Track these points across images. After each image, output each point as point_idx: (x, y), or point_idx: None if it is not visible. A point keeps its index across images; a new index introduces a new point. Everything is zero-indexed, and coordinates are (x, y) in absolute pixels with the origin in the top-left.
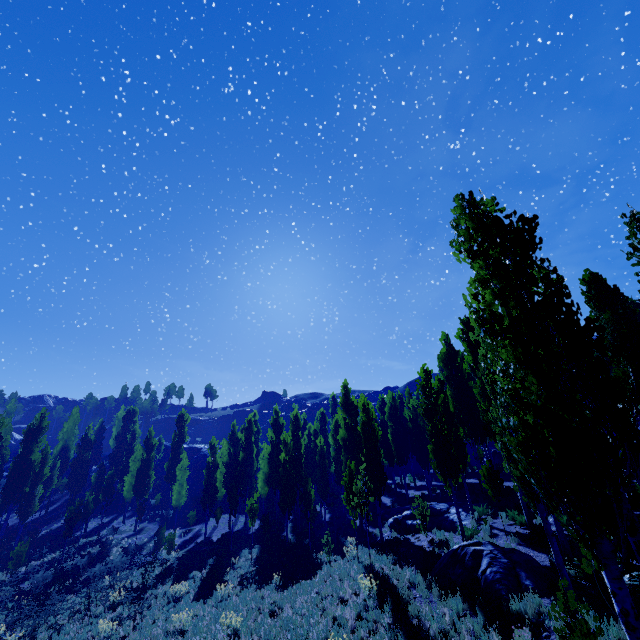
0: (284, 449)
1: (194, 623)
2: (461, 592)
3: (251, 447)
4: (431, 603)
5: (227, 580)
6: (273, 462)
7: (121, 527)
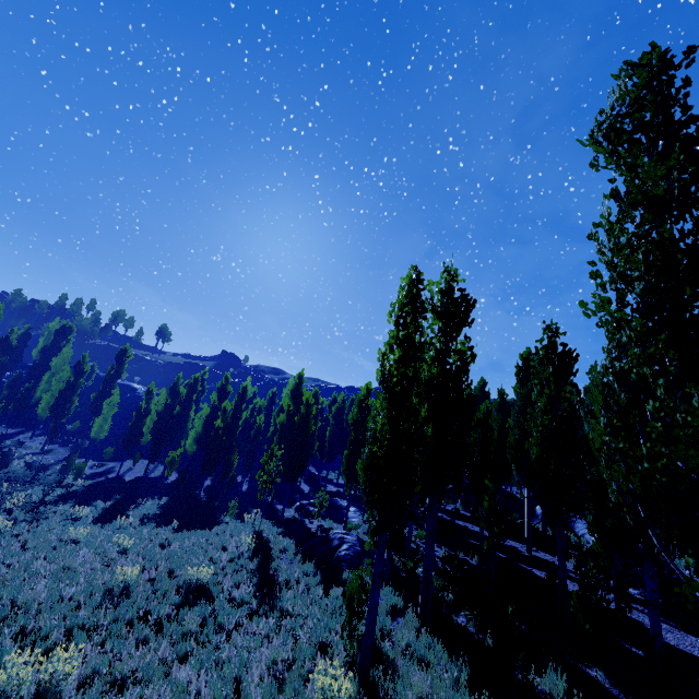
0: (222, 416)
1: (88, 538)
2: (318, 562)
3: (190, 404)
4: (292, 564)
5: (129, 515)
6: (208, 425)
7: (27, 443)
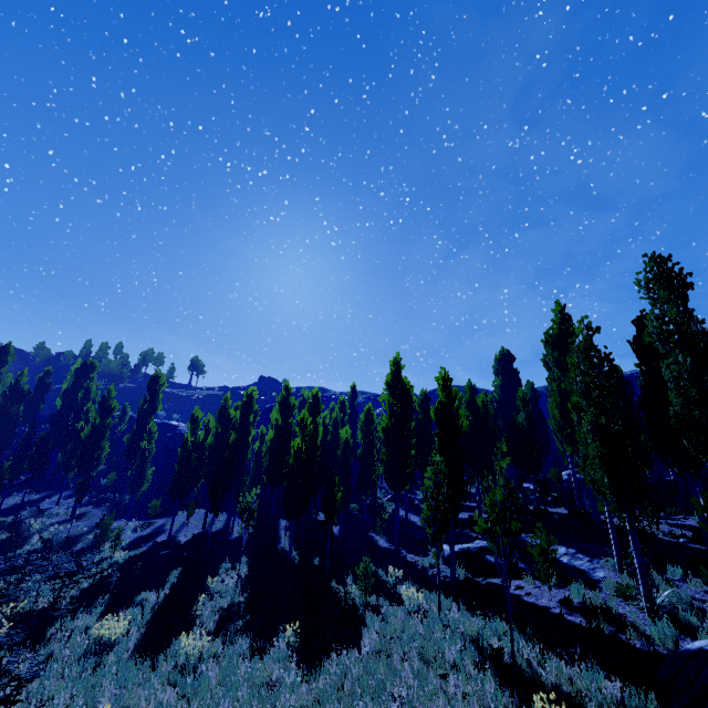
0: (300, 433)
1: None
2: None
3: (248, 428)
4: None
5: (197, 616)
6: (275, 451)
7: (54, 508)
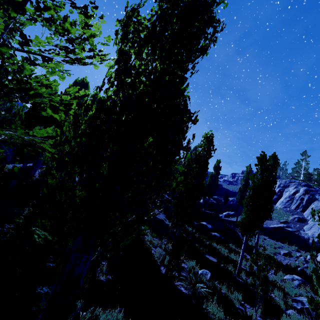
0: None
1: None
2: None
3: None
4: None
5: None
6: None
7: None
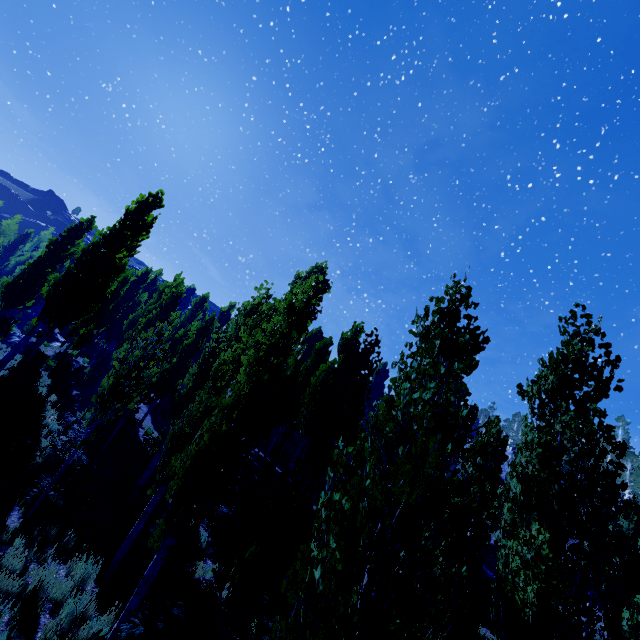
0: None
1: None
2: None
3: None
4: None
5: None
6: None
7: None
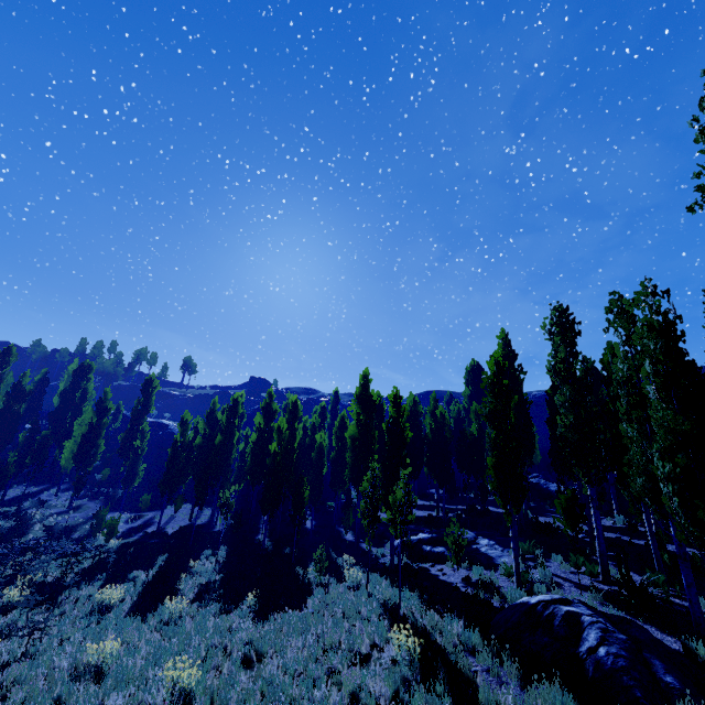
0: (277, 438)
1: (121, 659)
2: (551, 674)
3: (233, 431)
4: (508, 687)
5: (180, 589)
6: (257, 452)
7: (52, 500)
